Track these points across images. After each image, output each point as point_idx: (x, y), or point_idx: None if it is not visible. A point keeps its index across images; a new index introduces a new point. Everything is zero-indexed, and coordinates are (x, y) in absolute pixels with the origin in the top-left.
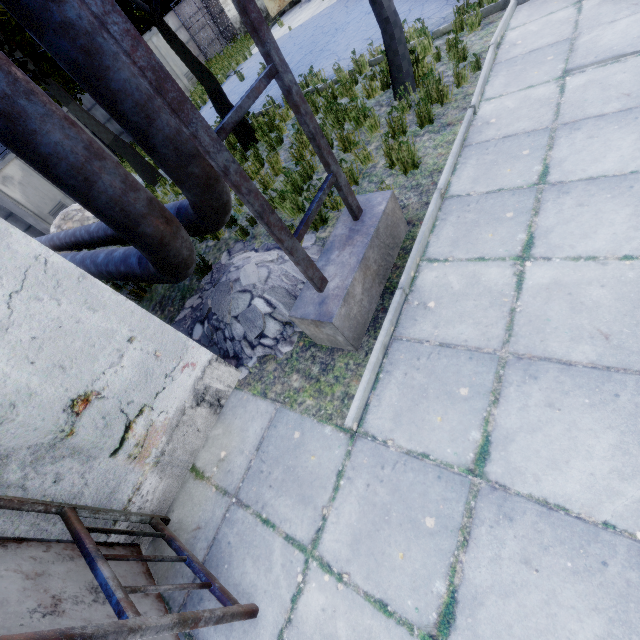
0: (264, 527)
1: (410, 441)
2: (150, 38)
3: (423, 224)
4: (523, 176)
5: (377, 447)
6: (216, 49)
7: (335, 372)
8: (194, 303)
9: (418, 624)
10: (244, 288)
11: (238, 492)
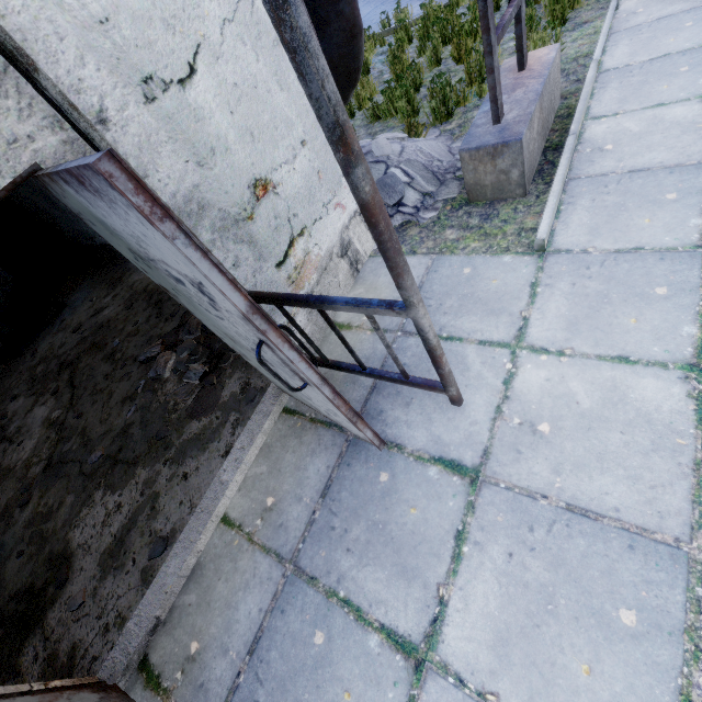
0: (448, 343)
1: (616, 243)
2: None
3: (585, 87)
4: (691, 40)
5: (575, 256)
6: None
7: (501, 217)
8: None
9: (672, 360)
10: (377, 159)
11: (403, 327)
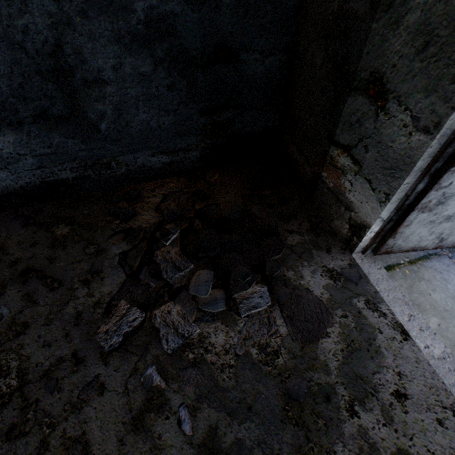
0: None
1: None
2: None
3: None
4: None
5: None
6: None
7: None
8: None
9: None
10: None
11: None
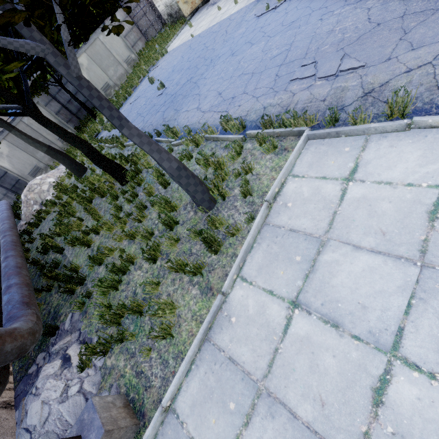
0: None
1: None
2: (98, 36)
3: None
4: None
5: None
6: (154, 30)
7: None
8: (40, 362)
9: None
10: (28, 427)
11: None
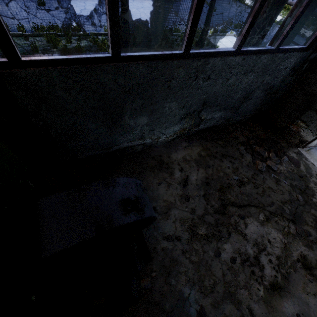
0: None
1: None
2: None
3: None
4: None
5: None
6: None
7: None
8: None
9: None
10: None
11: None
